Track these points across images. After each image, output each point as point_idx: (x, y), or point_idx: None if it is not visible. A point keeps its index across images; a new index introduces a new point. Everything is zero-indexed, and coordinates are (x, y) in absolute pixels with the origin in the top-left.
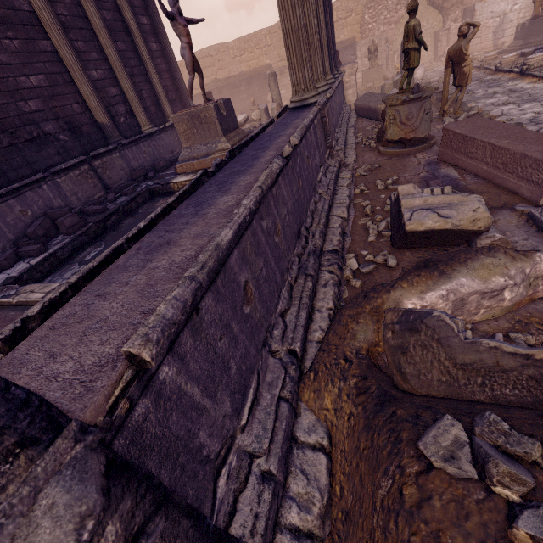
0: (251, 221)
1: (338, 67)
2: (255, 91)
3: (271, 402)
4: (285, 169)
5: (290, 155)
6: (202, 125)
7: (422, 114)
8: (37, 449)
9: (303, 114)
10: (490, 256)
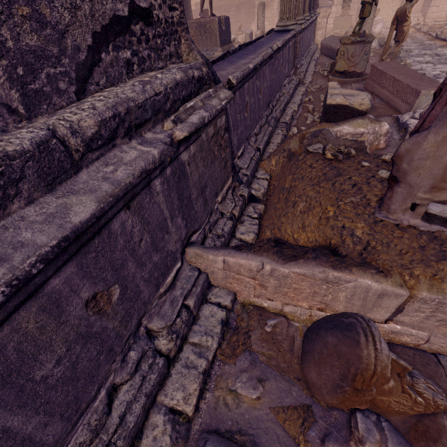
0: (253, 76)
1: (316, 8)
2: (242, 18)
3: (249, 157)
4: (270, 62)
5: (273, 55)
6: (206, 35)
7: (363, 55)
8: (215, 85)
9: (284, 35)
10: (362, 120)
